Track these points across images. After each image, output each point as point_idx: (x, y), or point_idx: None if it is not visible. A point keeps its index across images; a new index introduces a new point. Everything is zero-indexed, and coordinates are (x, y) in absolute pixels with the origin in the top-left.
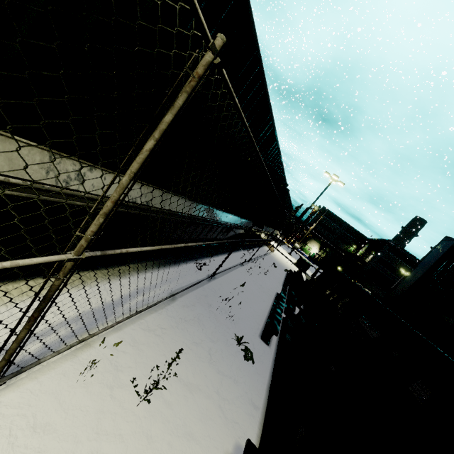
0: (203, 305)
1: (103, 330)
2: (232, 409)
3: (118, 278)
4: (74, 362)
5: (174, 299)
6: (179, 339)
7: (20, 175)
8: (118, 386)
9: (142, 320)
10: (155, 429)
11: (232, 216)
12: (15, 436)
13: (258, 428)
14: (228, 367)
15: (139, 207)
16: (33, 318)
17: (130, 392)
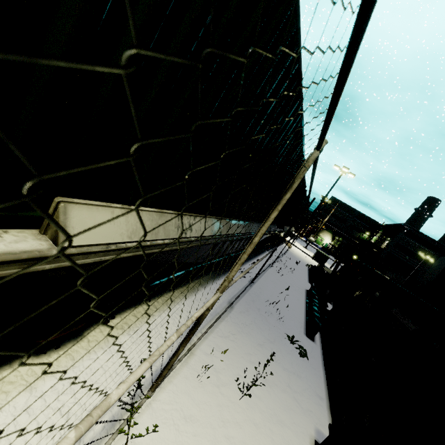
0: (254, 309)
1: (199, 340)
2: (304, 400)
3: (192, 294)
4: (188, 368)
5: (232, 306)
6: (247, 342)
7: (168, 236)
8: (221, 385)
9: (217, 328)
10: (257, 418)
11: None
12: (177, 424)
13: (328, 416)
14: (290, 364)
15: (216, 238)
16: (189, 339)
17: (231, 389)
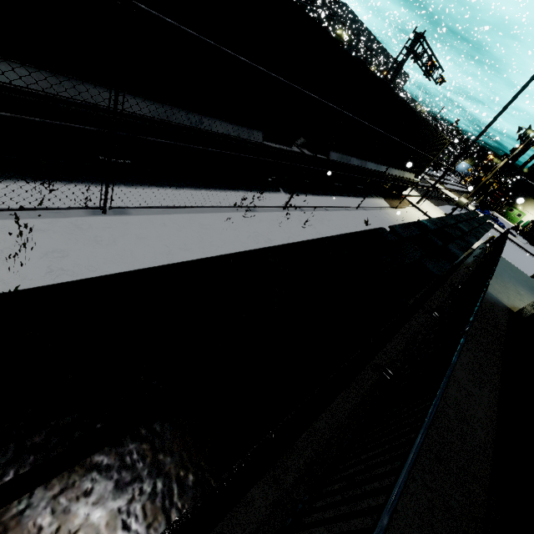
0: (1, 240)
1: None
2: None
3: None
4: None
5: None
6: None
7: None
8: None
9: None
10: None
11: (129, 98)
12: None
13: None
14: None
15: None
16: None
17: None
